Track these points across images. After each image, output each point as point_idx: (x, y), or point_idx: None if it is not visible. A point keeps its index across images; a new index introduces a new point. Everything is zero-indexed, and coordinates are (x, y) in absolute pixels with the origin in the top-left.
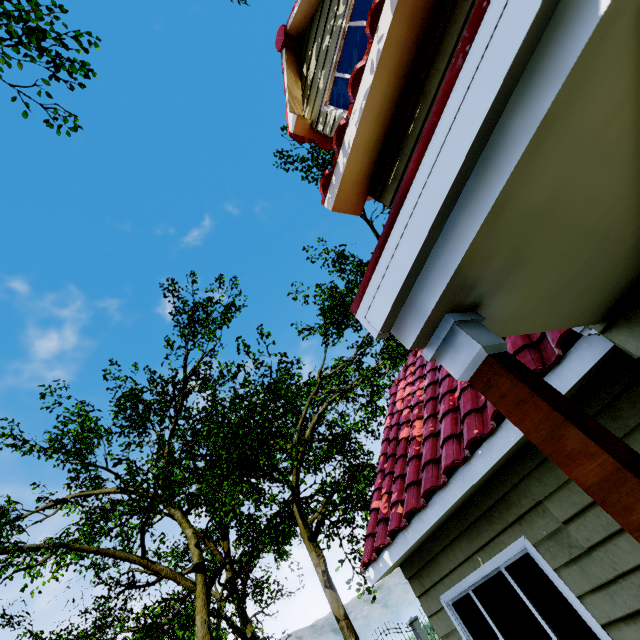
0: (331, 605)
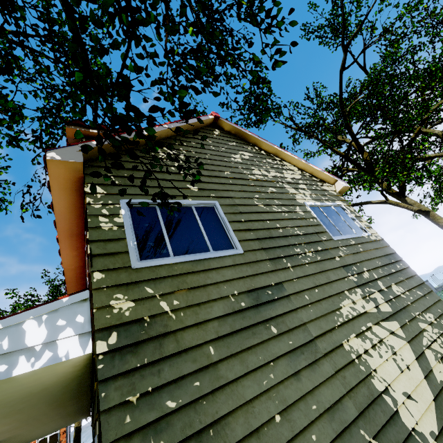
0: None
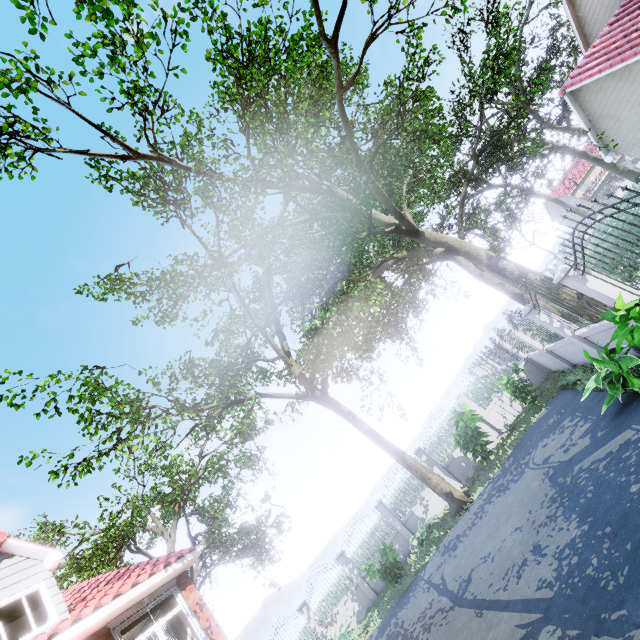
0: (493, 278)
